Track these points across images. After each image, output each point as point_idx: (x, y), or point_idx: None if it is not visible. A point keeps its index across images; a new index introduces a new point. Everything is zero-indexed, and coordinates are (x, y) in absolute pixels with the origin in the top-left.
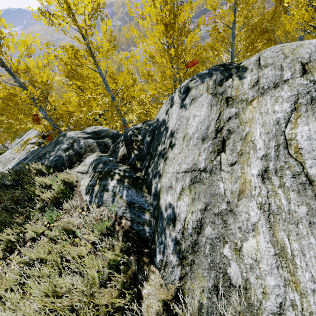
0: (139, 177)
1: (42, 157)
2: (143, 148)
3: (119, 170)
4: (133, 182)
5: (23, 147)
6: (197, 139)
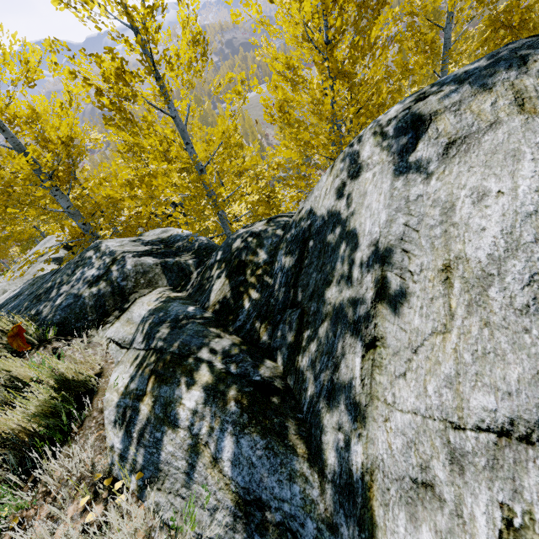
0: (272, 381)
1: (42, 297)
2: (273, 286)
3: (212, 352)
4: (252, 404)
5: (31, 267)
6: (535, 286)
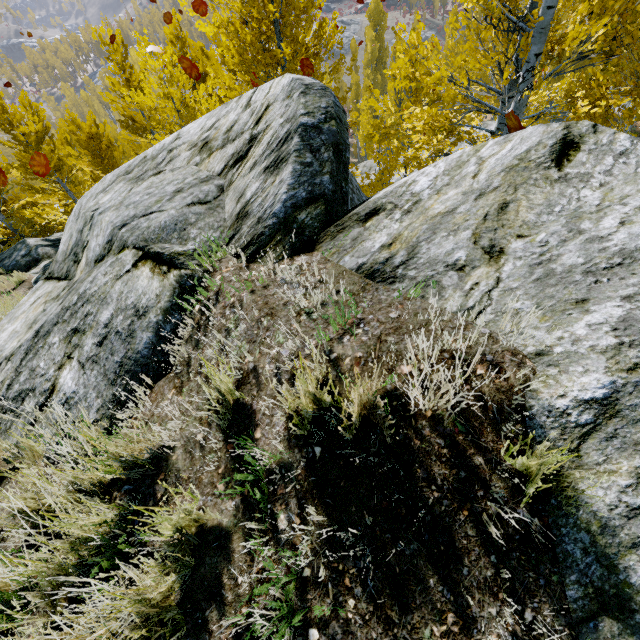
0: None
1: (0, 263)
2: None
3: None
4: None
5: None
6: None
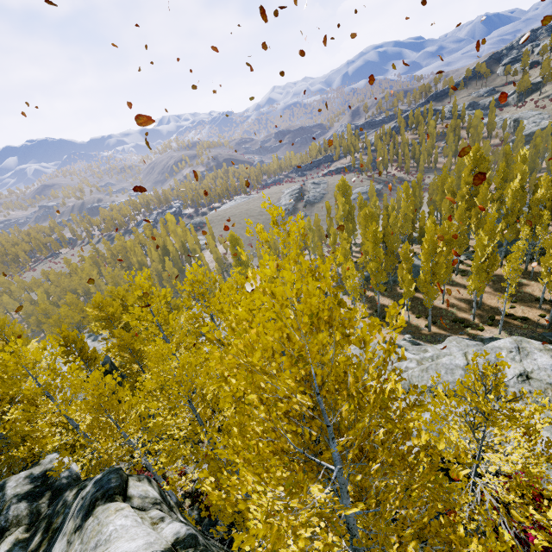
0: None
1: None
2: (50, 545)
3: None
4: None
5: None
6: None
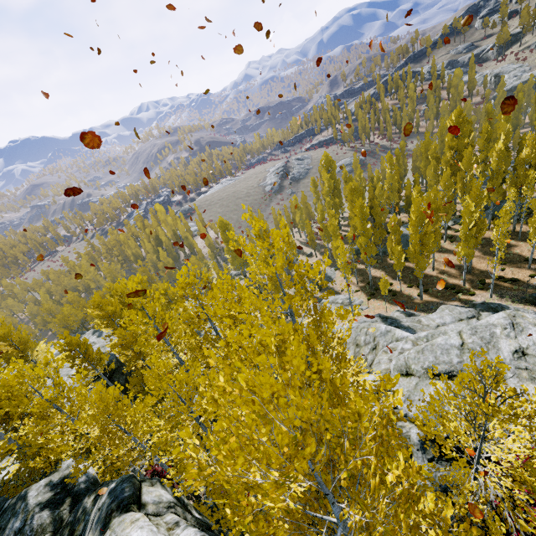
0: None
1: None
2: None
3: None
4: None
5: None
6: None
